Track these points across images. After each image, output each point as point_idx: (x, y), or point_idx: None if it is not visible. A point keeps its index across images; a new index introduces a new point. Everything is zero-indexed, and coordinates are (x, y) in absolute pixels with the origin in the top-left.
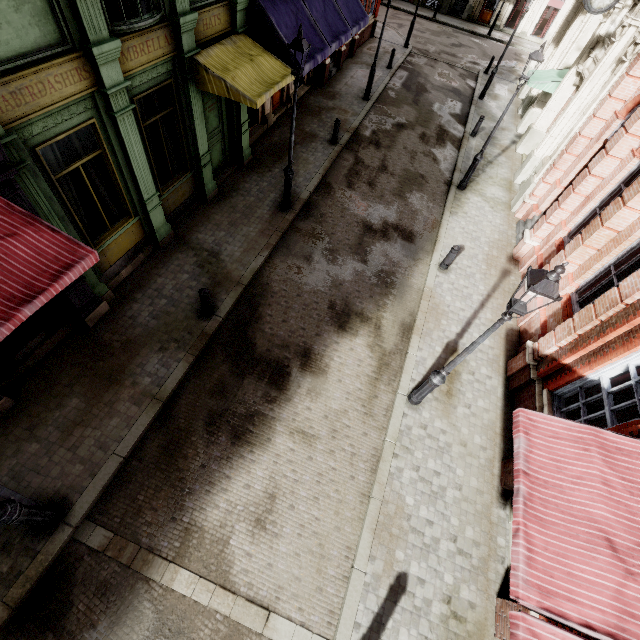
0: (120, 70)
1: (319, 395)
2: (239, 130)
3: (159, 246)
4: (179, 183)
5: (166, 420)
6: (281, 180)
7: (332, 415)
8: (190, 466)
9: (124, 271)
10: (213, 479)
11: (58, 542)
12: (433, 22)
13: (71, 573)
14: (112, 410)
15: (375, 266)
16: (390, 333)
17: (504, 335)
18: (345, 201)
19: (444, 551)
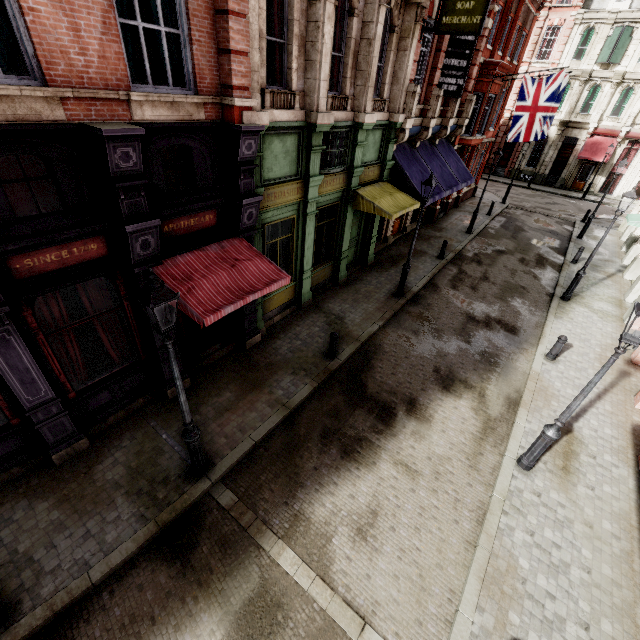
0: (317, 191)
1: (423, 438)
2: (369, 241)
3: (301, 307)
4: (324, 267)
5: (289, 425)
6: (395, 277)
7: (435, 458)
8: (304, 465)
9: (275, 318)
10: (322, 481)
11: (200, 489)
12: (527, 189)
13: (202, 519)
14: (252, 406)
15: (478, 347)
16: (495, 402)
17: (630, 429)
18: (450, 297)
19: (572, 635)
